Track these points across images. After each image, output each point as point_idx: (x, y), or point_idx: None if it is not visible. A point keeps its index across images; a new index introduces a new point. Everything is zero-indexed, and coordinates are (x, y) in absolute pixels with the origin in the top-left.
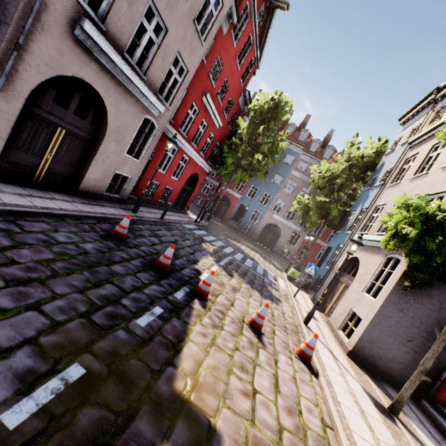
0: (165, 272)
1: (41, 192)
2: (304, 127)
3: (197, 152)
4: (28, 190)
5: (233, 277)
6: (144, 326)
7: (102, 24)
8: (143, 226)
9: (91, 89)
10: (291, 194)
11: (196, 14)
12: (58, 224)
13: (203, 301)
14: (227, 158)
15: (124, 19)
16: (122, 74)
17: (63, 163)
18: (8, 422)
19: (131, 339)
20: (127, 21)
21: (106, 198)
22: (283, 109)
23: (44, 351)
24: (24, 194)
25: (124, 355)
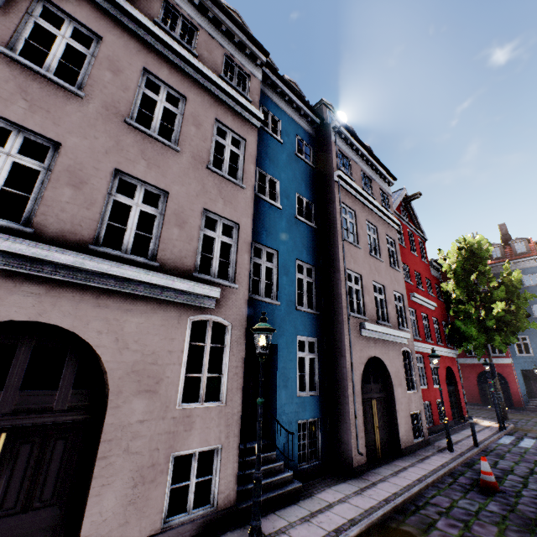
0: None
1: (392, 465)
2: (510, 237)
3: (435, 345)
4: (387, 468)
5: None
6: None
7: (364, 316)
8: (478, 464)
9: (372, 358)
10: None
11: (388, 261)
12: (443, 492)
13: None
14: (467, 330)
15: (369, 304)
16: (382, 335)
17: (382, 428)
18: None
19: None
20: (370, 303)
21: (417, 446)
22: (481, 248)
23: None
24: (393, 473)
25: None
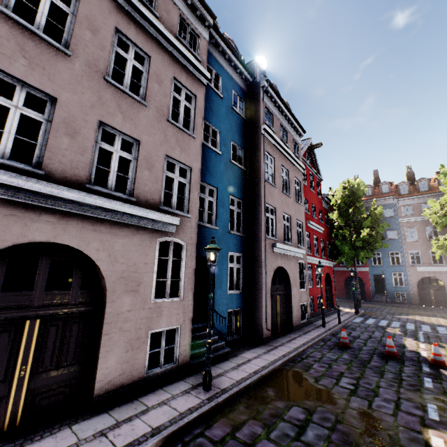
0: (398, 358)
1: (287, 337)
2: (379, 180)
3: (320, 258)
4: (283, 338)
5: (444, 347)
6: (432, 387)
7: (276, 238)
8: (339, 334)
9: (279, 267)
10: (418, 240)
11: (295, 197)
12: (317, 350)
13: (446, 369)
14: (342, 248)
15: (280, 229)
16: (287, 251)
17: (282, 314)
18: (434, 418)
19: (435, 393)
20: (280, 228)
21: (303, 325)
22: (359, 189)
23: (409, 400)
24: (287, 341)
25: (442, 399)
